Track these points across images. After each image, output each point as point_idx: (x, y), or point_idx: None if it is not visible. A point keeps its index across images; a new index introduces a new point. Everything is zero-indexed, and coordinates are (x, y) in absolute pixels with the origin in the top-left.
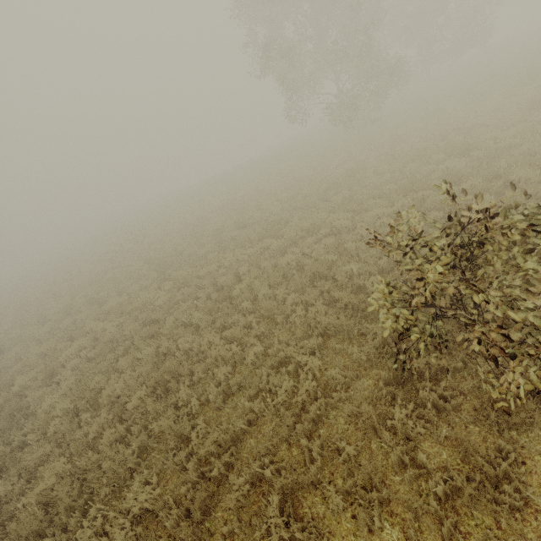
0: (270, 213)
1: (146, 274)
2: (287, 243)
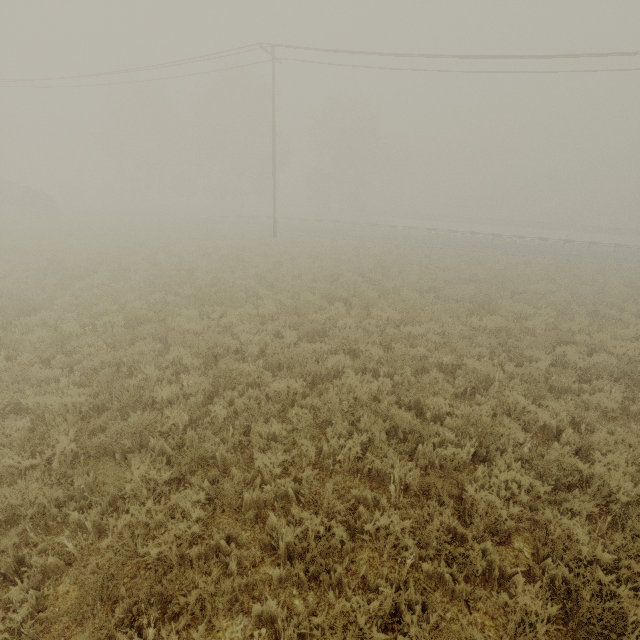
0: None
1: None
2: None
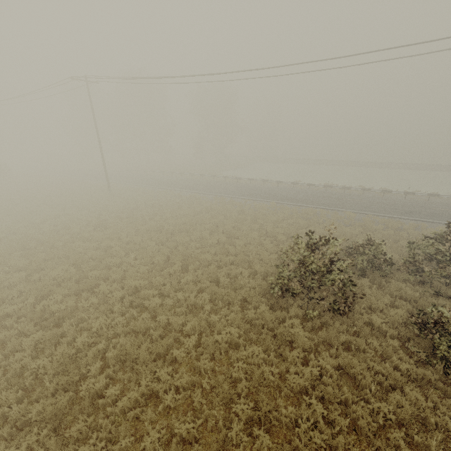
0: None
1: None
2: None
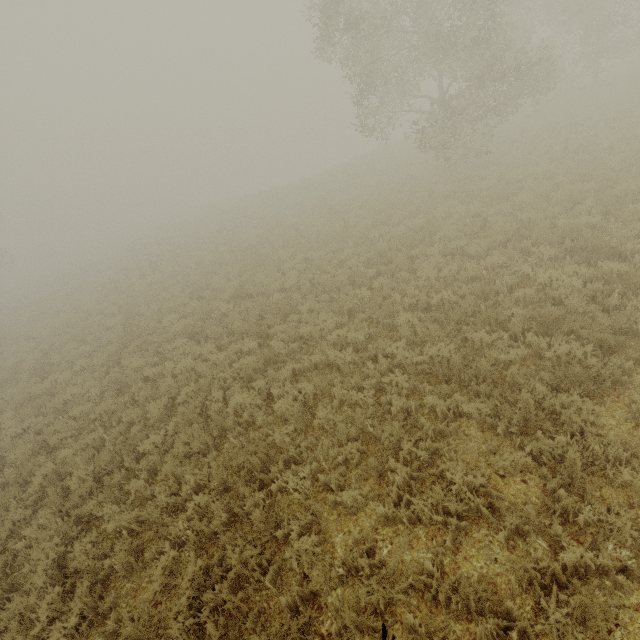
0: (282, 285)
1: (112, 341)
2: (256, 367)
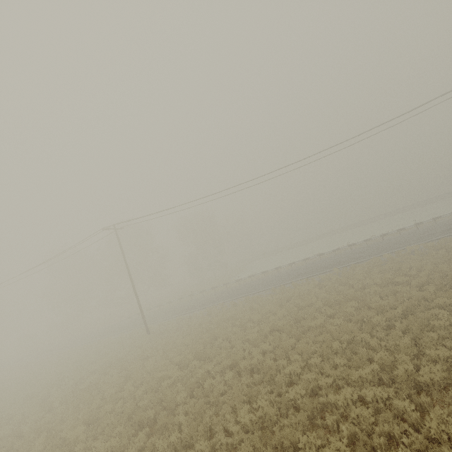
0: None
1: None
2: None
